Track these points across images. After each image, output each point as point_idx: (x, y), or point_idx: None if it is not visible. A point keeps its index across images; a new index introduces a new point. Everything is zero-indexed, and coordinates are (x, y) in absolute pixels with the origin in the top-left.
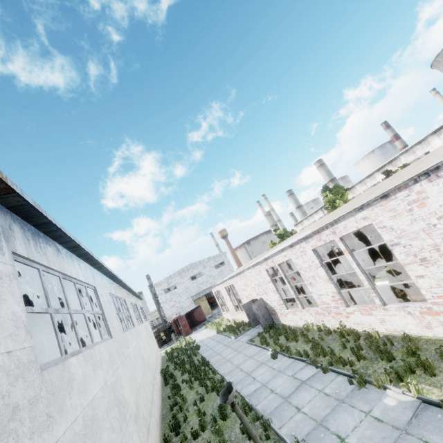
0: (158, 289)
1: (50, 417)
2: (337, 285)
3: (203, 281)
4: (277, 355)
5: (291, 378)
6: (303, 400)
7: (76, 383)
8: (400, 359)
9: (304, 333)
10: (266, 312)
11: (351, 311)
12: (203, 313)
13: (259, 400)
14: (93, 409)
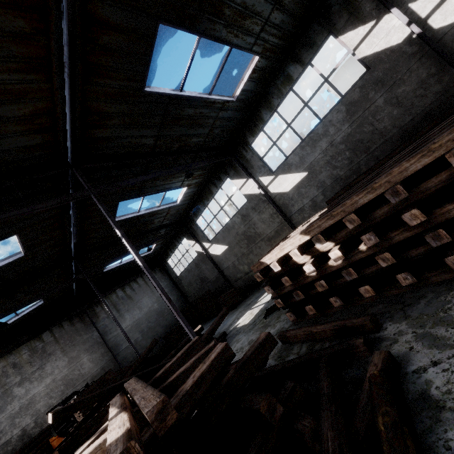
0: None
1: None
2: None
3: None
4: None
5: None
6: None
7: None
8: None
9: None
10: None
11: None
12: None
13: None
14: None
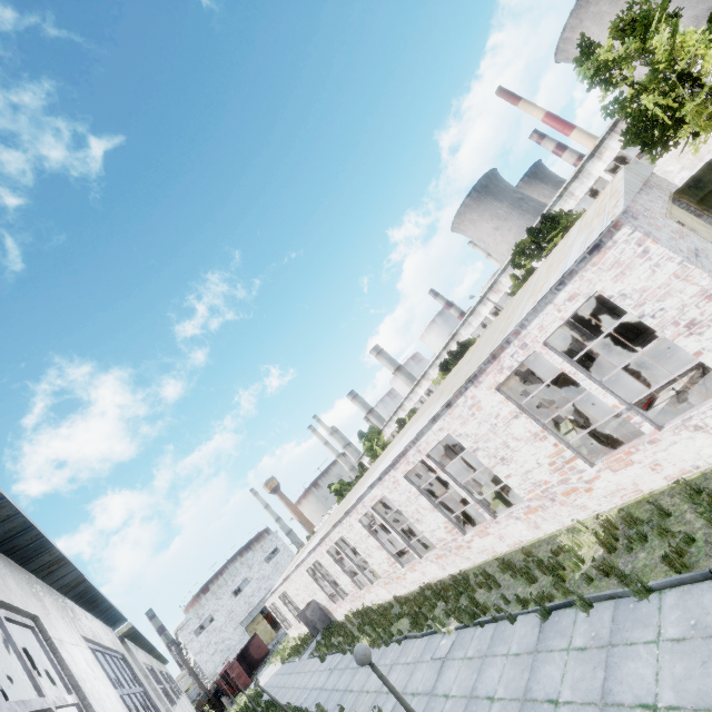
0: (184, 635)
1: None
2: (351, 574)
3: (254, 590)
4: (324, 657)
5: (328, 671)
6: (330, 682)
7: None
8: (368, 624)
9: (348, 624)
10: (322, 613)
11: (363, 592)
12: (264, 643)
13: (307, 702)
14: None
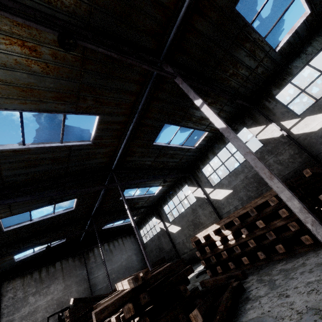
0: None
1: None
2: None
3: None
4: None
5: None
6: None
7: None
8: None
9: None
10: None
11: None
12: None
13: None
14: None
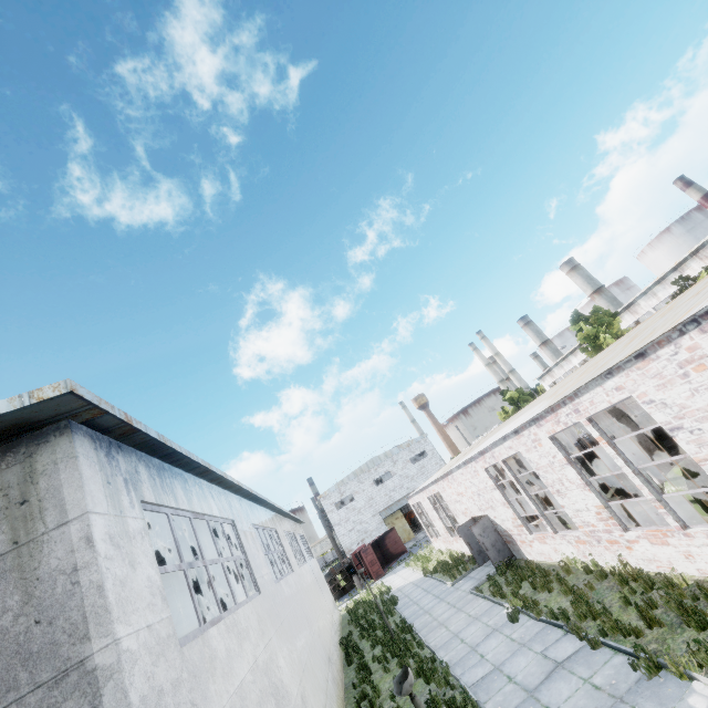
0: (325, 504)
1: (194, 705)
2: (601, 494)
3: (395, 485)
4: (517, 616)
5: (539, 658)
6: (558, 696)
7: (219, 662)
8: None
9: (562, 576)
10: (498, 539)
11: (632, 537)
12: (401, 541)
13: (489, 694)
14: (241, 698)
